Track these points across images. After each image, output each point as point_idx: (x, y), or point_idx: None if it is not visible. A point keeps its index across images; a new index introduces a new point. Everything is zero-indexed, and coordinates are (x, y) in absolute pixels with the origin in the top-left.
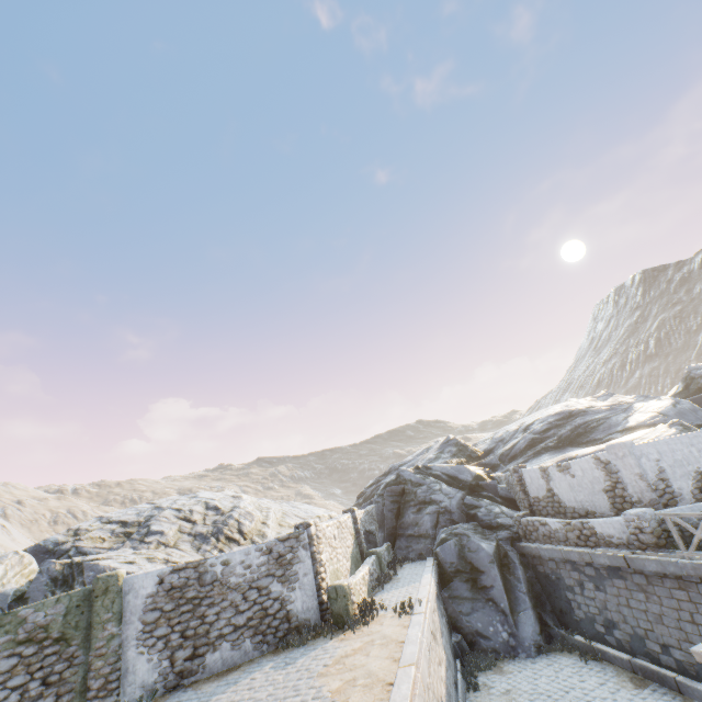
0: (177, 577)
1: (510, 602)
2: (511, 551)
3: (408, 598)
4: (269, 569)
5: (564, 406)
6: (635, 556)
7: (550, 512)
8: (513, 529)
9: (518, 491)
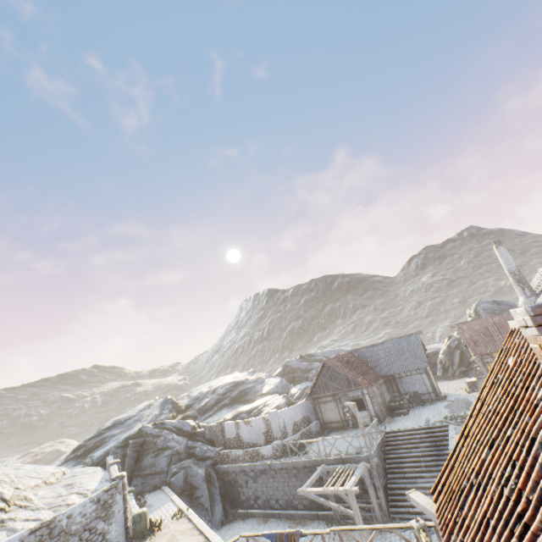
0: (34, 537)
1: (210, 502)
2: (213, 471)
3: (179, 509)
4: (97, 514)
5: (234, 377)
6: (274, 462)
7: (235, 446)
8: (215, 458)
9: (219, 435)
